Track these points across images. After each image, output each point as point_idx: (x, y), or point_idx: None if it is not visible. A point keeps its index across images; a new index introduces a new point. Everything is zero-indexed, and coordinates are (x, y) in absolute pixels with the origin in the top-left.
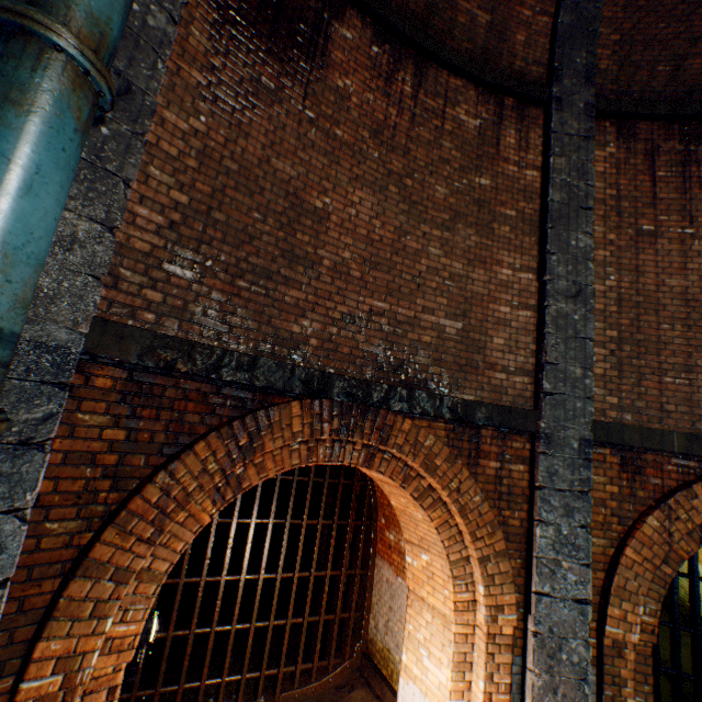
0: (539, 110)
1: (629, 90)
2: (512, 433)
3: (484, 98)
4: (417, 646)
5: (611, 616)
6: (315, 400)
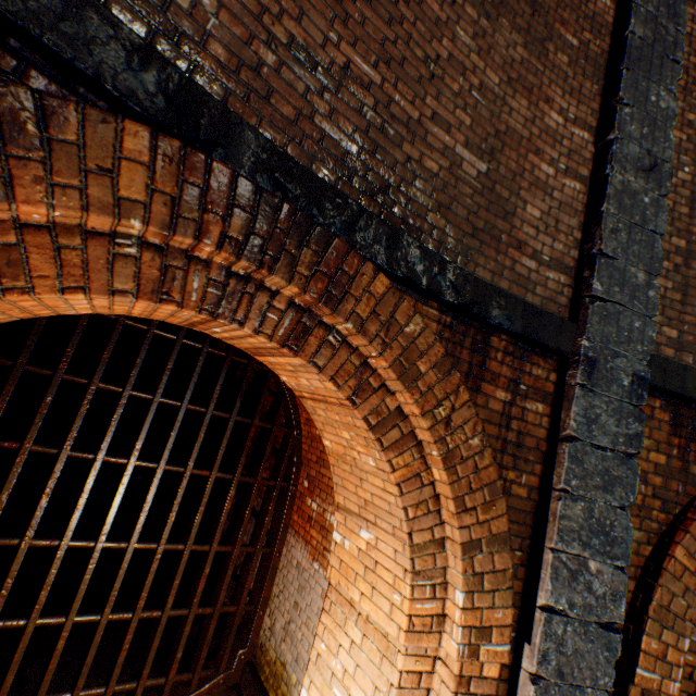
0: None
1: None
2: (534, 354)
3: None
4: (329, 682)
5: (646, 653)
6: (193, 152)
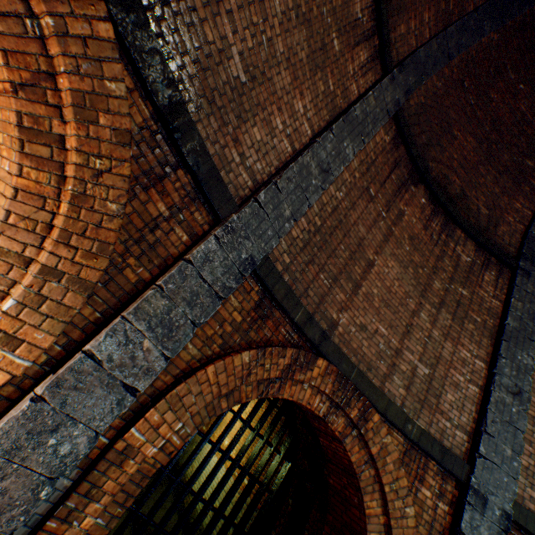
0: (381, 72)
1: (410, 128)
2: (204, 205)
3: (372, 14)
4: None
5: (147, 421)
6: None
